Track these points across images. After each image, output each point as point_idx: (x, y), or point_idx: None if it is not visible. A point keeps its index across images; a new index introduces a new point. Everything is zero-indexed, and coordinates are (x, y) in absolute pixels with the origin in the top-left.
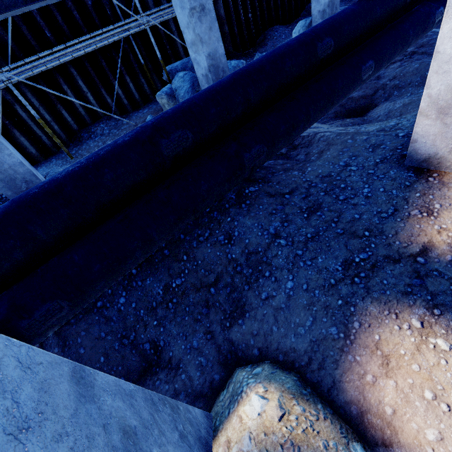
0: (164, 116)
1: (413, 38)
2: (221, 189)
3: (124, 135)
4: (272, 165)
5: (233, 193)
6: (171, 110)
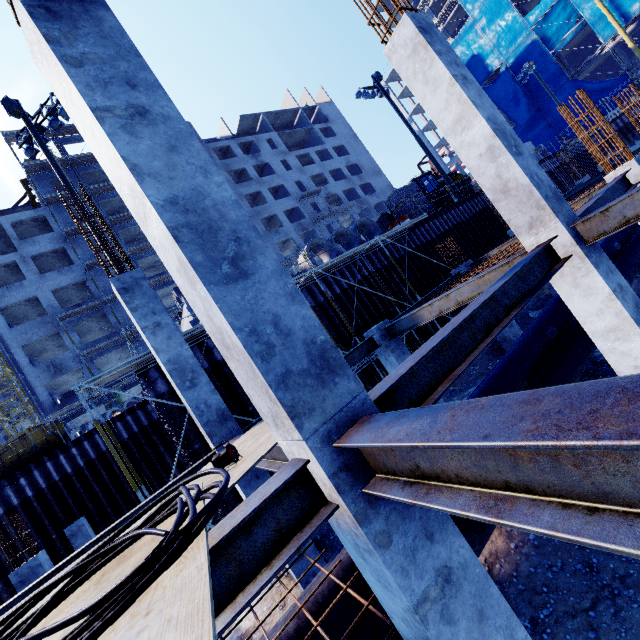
0: (537, 324)
1: (639, 262)
2: (589, 352)
3: (525, 335)
4: (598, 350)
5: (588, 365)
6: (537, 322)
